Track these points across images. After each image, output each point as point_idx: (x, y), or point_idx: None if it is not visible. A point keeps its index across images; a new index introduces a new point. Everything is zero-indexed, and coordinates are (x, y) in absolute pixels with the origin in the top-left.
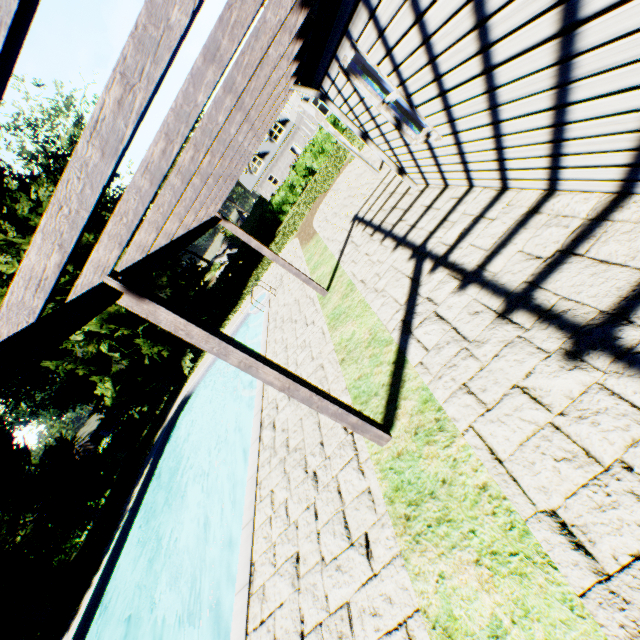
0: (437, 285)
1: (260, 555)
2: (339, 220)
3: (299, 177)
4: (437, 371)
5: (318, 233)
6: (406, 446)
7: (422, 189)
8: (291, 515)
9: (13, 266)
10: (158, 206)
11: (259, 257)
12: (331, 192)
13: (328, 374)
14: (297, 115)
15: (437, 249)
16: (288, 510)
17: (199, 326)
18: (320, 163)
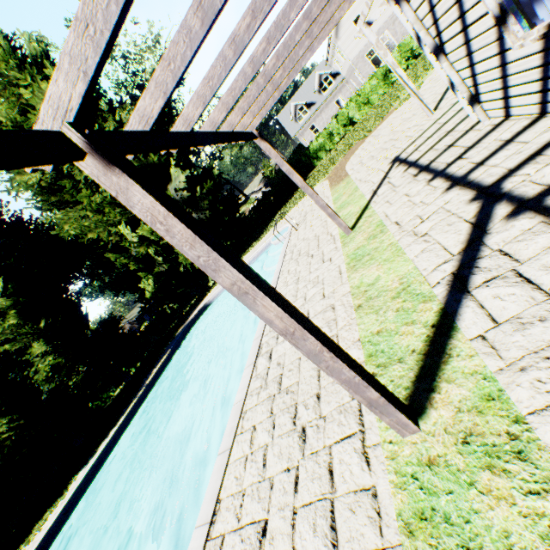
0: (520, 235)
1: (227, 496)
2: (375, 162)
3: (339, 126)
4: (516, 357)
5: (350, 175)
6: (445, 454)
7: (498, 122)
8: (268, 467)
9: None
10: (168, 59)
11: (288, 196)
12: (370, 138)
13: (338, 318)
14: (348, 68)
15: (522, 189)
16: (266, 459)
17: (184, 222)
18: (362, 114)
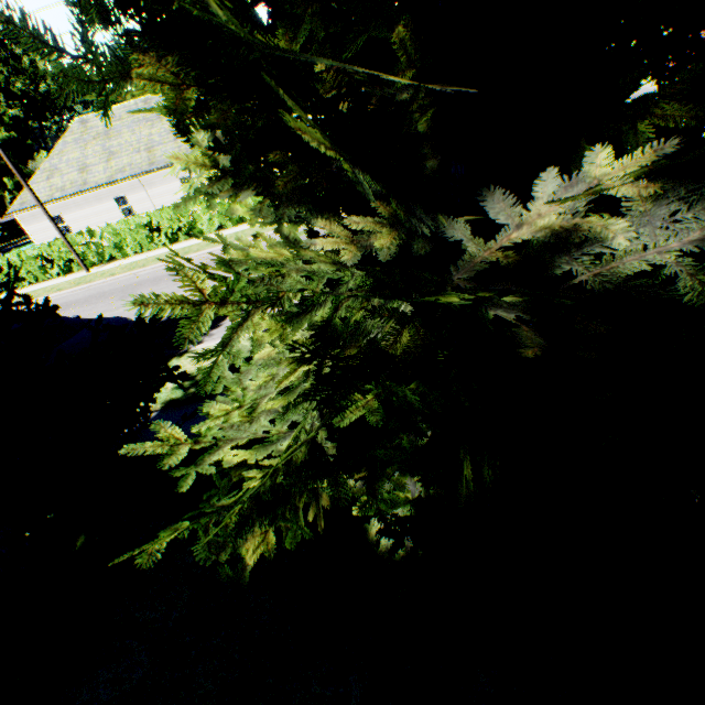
0: None
1: None
2: None
3: None
4: None
5: None
6: None
7: None
8: None
9: None
10: None
11: None
12: None
13: None
14: None
15: None
16: None
17: None
18: None
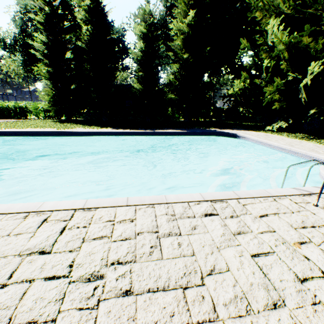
0: None
1: None
2: None
3: None
4: None
5: None
6: None
7: None
8: None
9: None
10: None
11: None
12: None
13: None
14: None
15: None
16: None
17: None
18: None
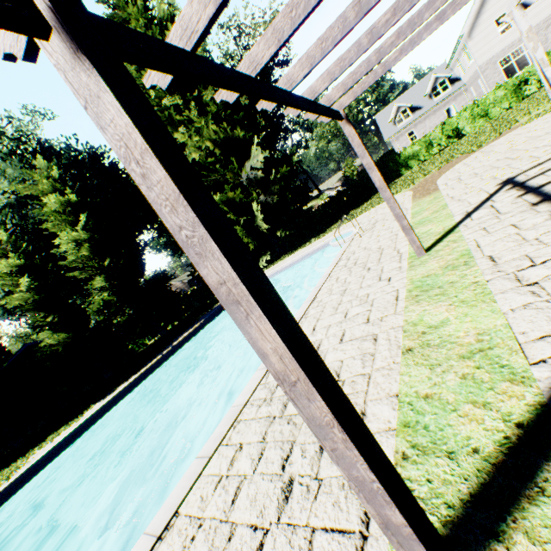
0: None
1: (185, 515)
2: (478, 181)
3: (442, 136)
4: None
5: (440, 190)
6: None
7: None
8: (235, 508)
9: (184, 137)
10: None
11: (363, 200)
12: (478, 153)
13: (378, 354)
14: (473, 73)
15: None
16: (237, 495)
17: (169, 168)
18: (474, 127)
